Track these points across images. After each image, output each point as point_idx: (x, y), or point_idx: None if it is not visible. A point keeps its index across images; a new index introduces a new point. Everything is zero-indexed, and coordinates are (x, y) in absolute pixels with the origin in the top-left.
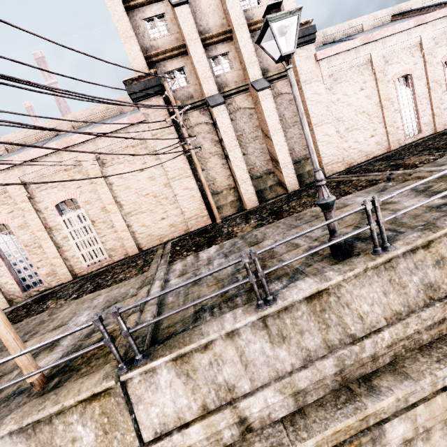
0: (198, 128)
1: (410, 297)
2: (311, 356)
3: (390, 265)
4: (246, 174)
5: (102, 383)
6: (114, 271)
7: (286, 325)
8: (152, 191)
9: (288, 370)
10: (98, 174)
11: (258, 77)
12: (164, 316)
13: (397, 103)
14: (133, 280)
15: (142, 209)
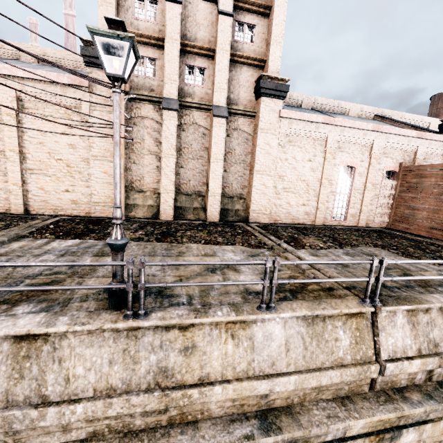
0: (146, 122)
1: (136, 376)
2: None
3: (135, 333)
4: (172, 186)
5: None
6: None
7: None
8: (67, 159)
9: None
10: (12, 116)
11: (222, 104)
12: None
13: (336, 186)
14: None
15: (48, 171)
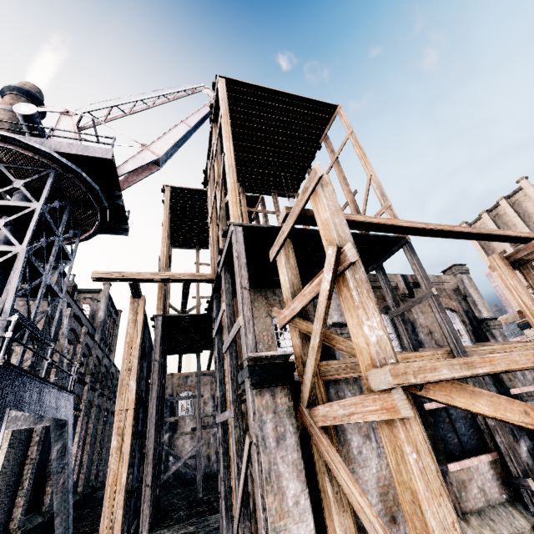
0: None
1: None
2: None
3: None
4: None
5: None
6: None
7: None
8: None
9: None
10: None
11: None
12: None
13: None
14: None
15: None
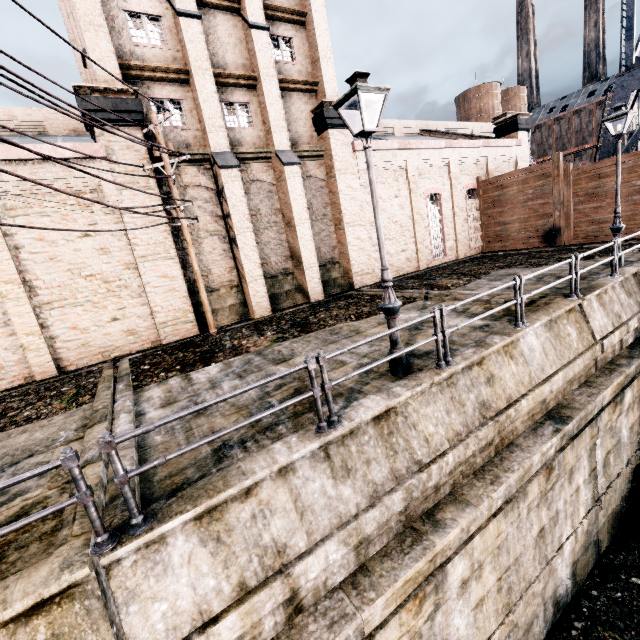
0: (192, 192)
1: (468, 417)
2: (378, 491)
3: (452, 381)
4: (259, 269)
5: (61, 577)
6: (4, 405)
7: (352, 454)
8: (101, 272)
9: (353, 513)
10: None
11: (286, 147)
12: (191, 446)
13: (427, 220)
14: (59, 418)
15: (76, 299)
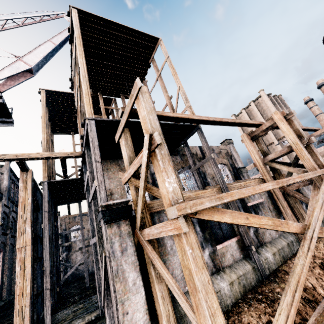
0: None
1: None
2: None
3: None
4: None
5: None
6: None
7: None
8: None
9: None
10: None
11: (288, 161)
12: None
13: None
14: None
15: None
